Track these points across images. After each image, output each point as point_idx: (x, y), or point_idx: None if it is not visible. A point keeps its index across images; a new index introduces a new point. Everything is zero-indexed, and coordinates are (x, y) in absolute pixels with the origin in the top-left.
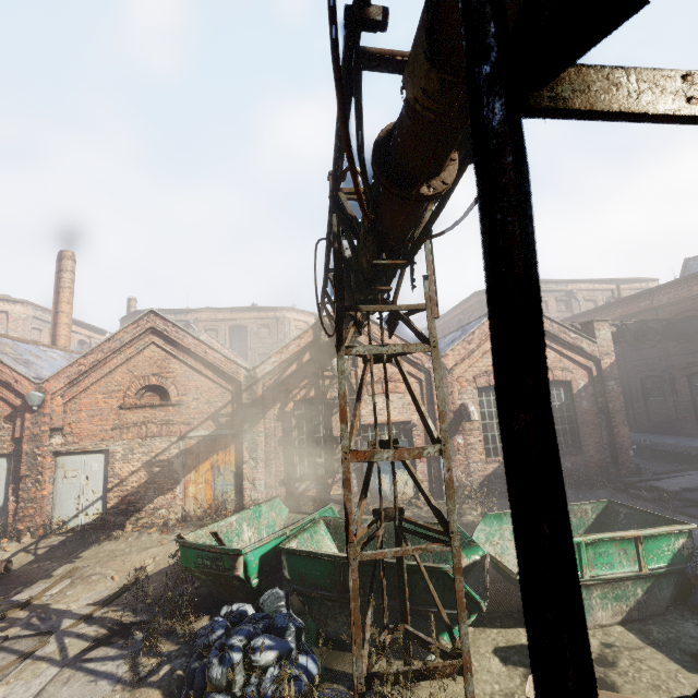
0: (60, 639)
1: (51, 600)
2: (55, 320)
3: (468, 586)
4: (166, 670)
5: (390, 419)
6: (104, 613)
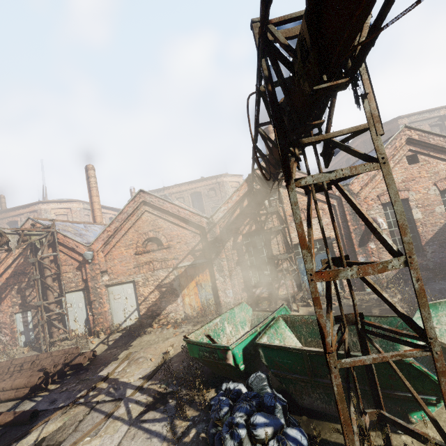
0: (126, 404)
1: (119, 375)
2: (92, 207)
3: (435, 376)
4: (193, 433)
5: (314, 237)
6: (149, 385)
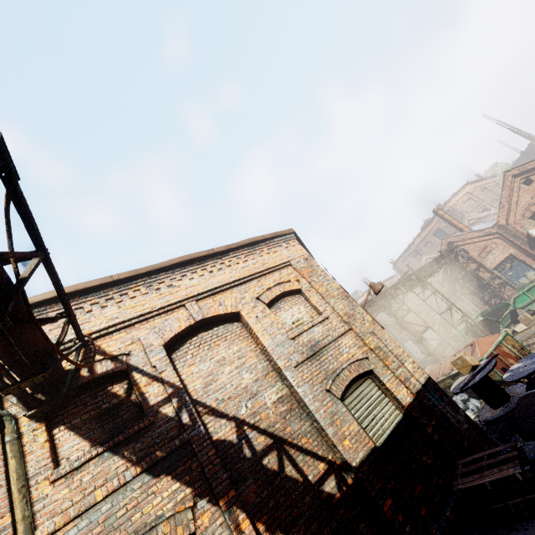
0: None
1: None
2: None
3: (492, 318)
4: None
5: (501, 259)
6: None
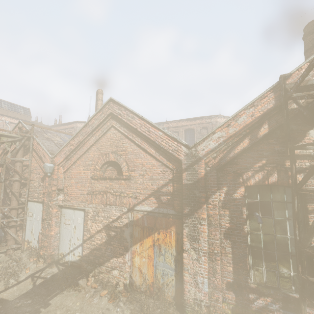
0: None
1: None
2: None
3: None
4: None
5: None
6: None
